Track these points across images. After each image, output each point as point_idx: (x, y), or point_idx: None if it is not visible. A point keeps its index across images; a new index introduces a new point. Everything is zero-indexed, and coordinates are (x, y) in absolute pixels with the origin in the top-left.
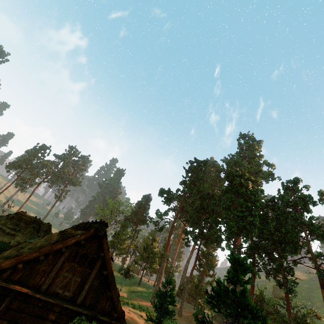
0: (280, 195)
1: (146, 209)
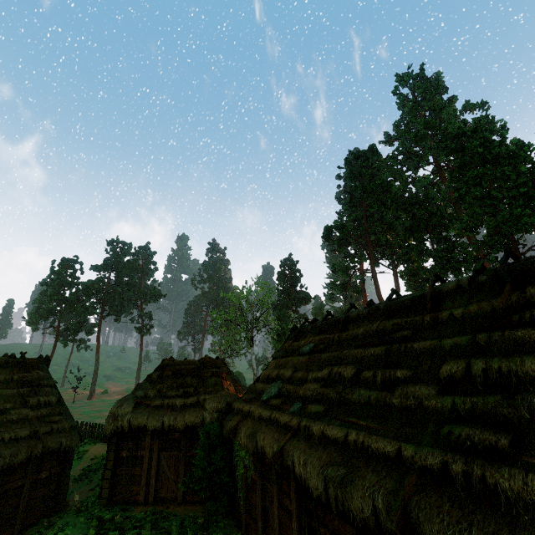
0: None
1: (296, 279)
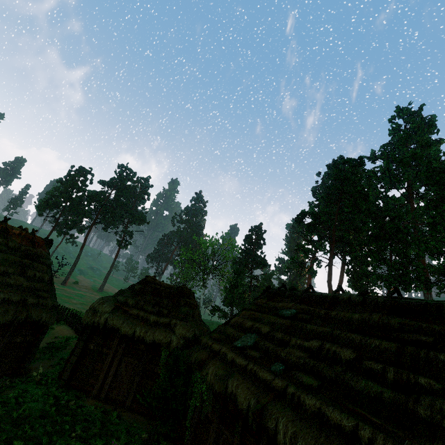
0: None
1: (259, 245)
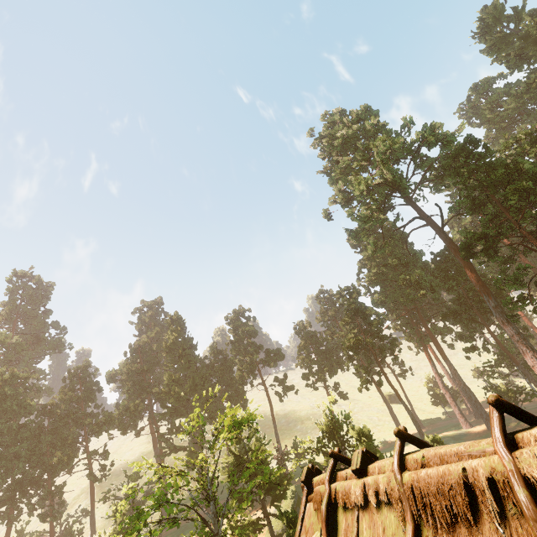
0: (65, 386)
1: None
